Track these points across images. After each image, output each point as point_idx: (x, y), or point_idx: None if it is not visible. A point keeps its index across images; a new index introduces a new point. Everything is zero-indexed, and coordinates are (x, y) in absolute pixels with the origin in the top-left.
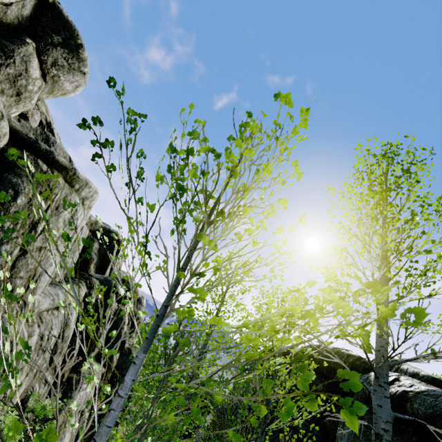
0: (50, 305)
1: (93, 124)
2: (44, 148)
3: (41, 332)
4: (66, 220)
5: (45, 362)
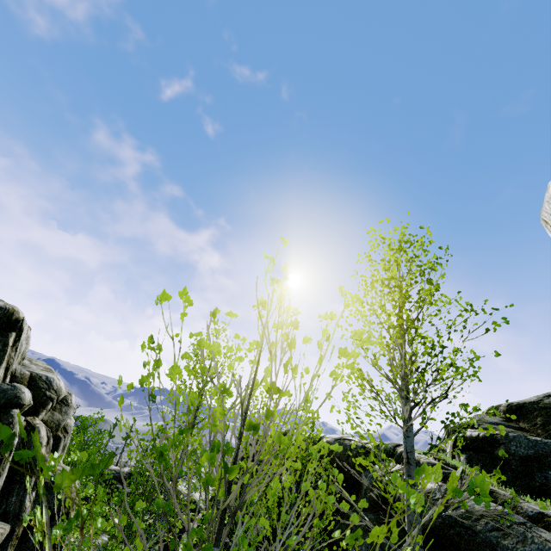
0: None
1: None
2: None
3: None
4: None
5: None
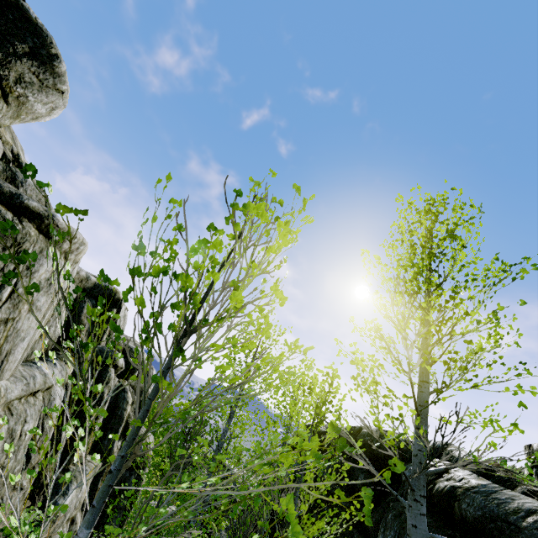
0: (23, 391)
1: (3, 232)
2: (8, 191)
3: (10, 428)
4: (42, 282)
5: (18, 463)
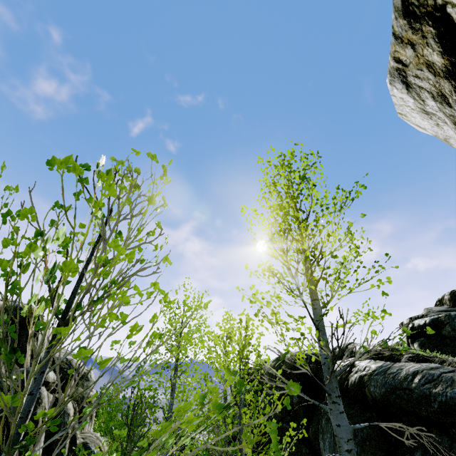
0: None
1: None
2: None
3: None
4: None
5: None
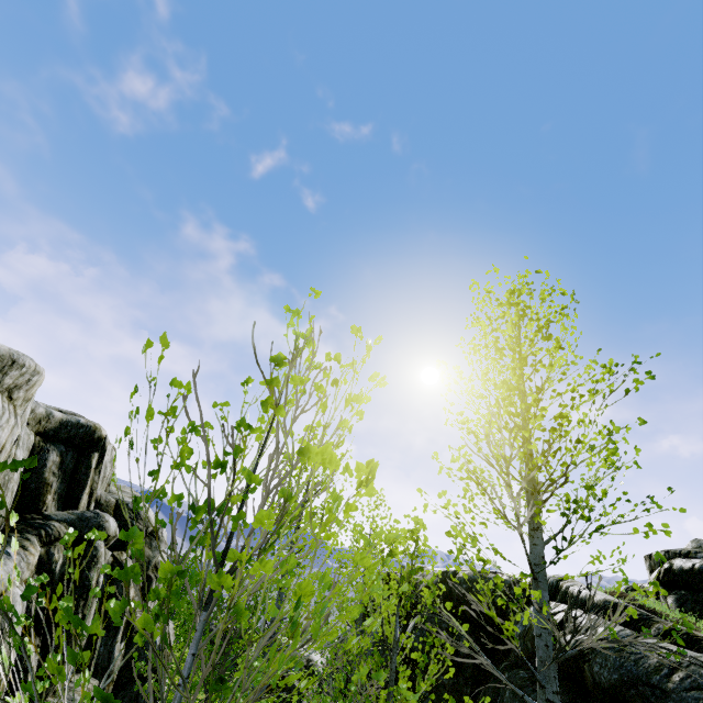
0: None
1: None
2: None
3: None
4: None
5: None
